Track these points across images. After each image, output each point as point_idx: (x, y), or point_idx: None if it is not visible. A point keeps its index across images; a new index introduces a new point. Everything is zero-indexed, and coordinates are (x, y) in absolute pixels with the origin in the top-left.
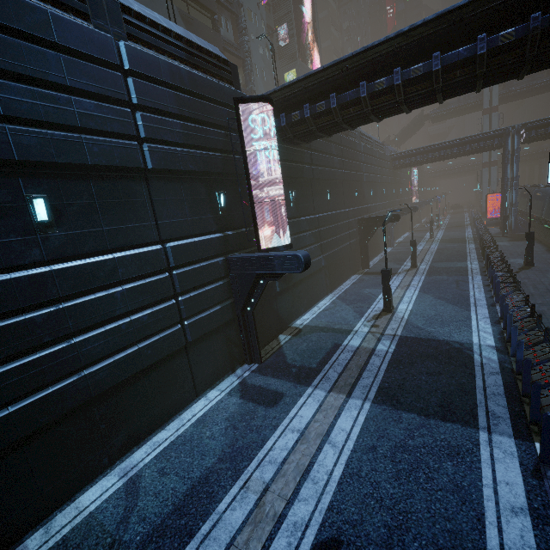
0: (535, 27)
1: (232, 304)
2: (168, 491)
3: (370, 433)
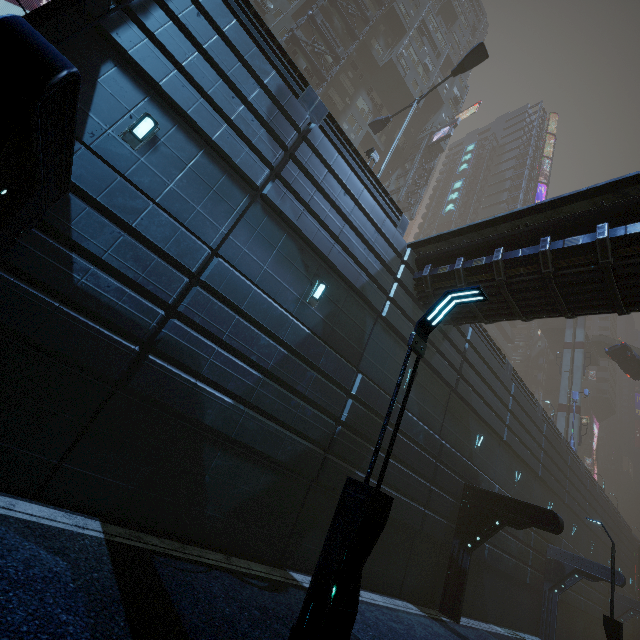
0: None
1: (632, 628)
2: None
3: None
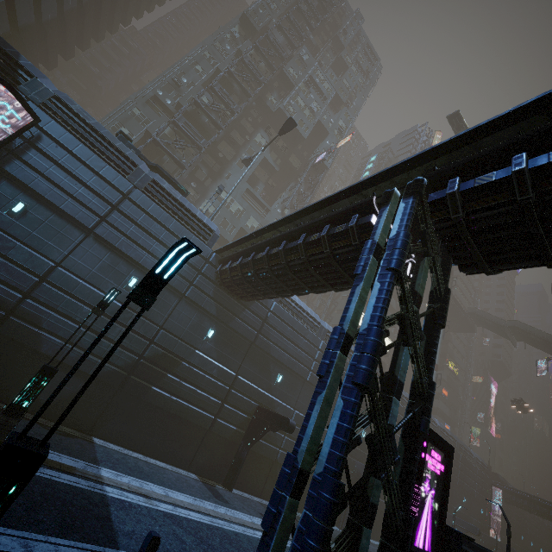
0: None
1: None
2: None
3: None
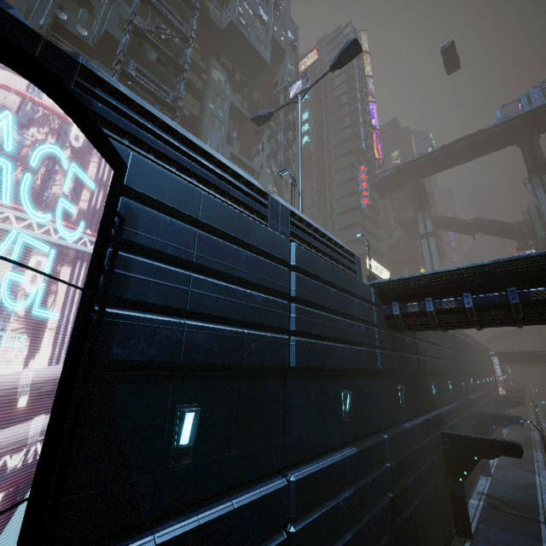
0: None
1: None
2: (518, 434)
3: None
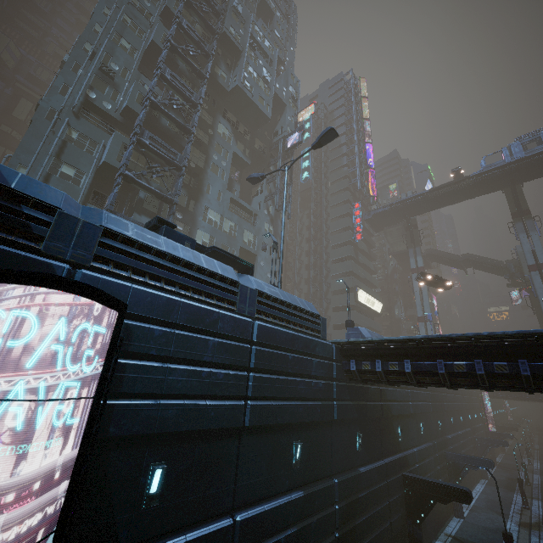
0: None
1: None
2: (505, 474)
3: (542, 477)
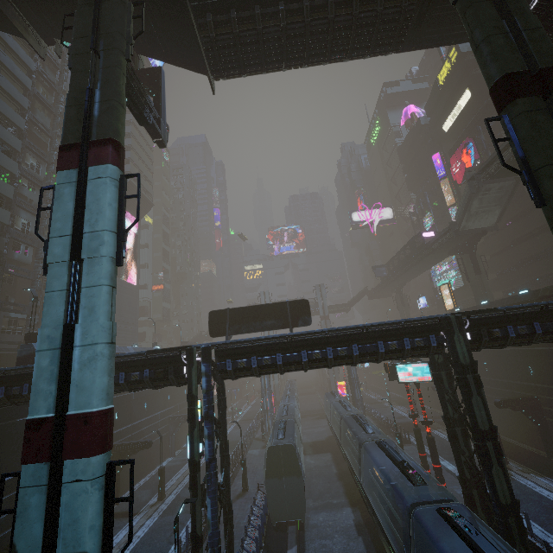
0: (146, 376)
1: None
2: None
3: None
